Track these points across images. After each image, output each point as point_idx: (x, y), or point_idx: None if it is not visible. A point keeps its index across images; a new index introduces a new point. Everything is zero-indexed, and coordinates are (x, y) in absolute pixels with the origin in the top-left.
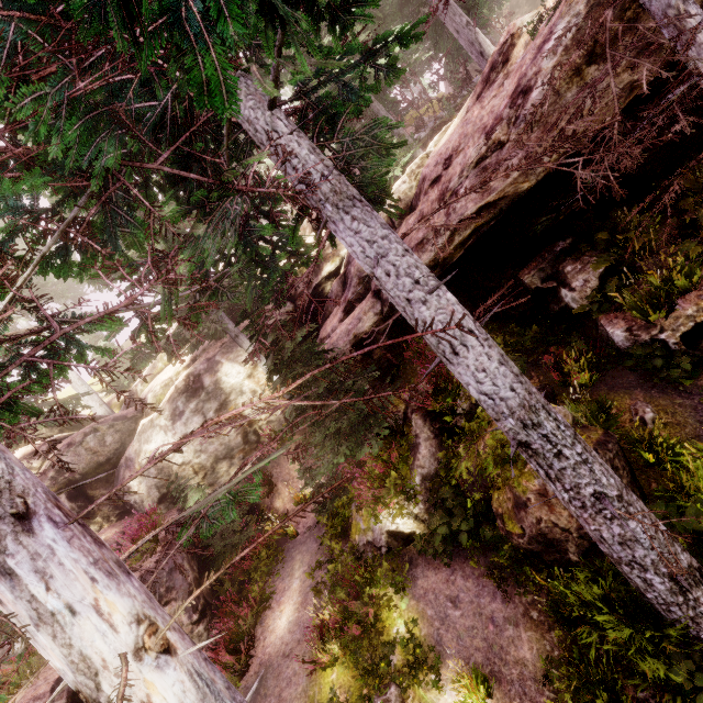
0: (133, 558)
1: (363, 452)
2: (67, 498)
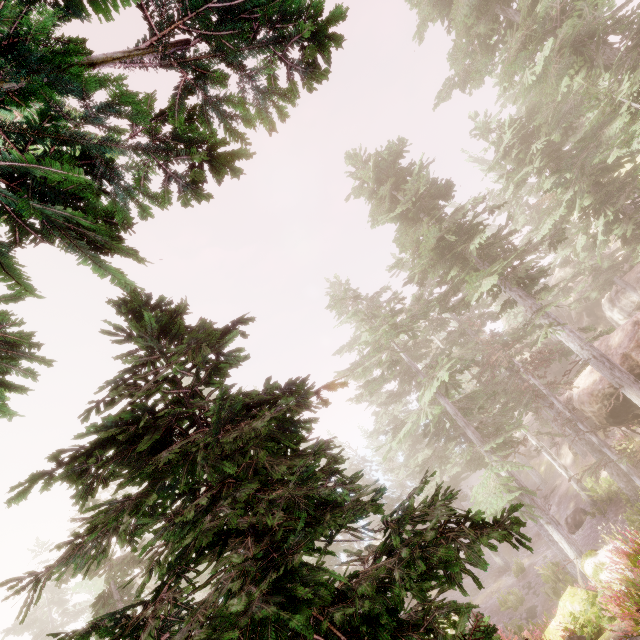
0: None
1: None
2: (585, 315)
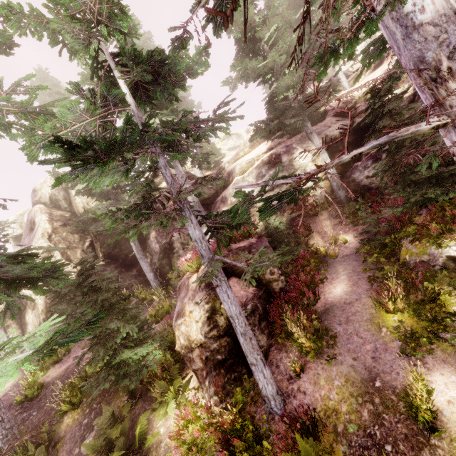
0: (243, 236)
1: (452, 194)
2: None
